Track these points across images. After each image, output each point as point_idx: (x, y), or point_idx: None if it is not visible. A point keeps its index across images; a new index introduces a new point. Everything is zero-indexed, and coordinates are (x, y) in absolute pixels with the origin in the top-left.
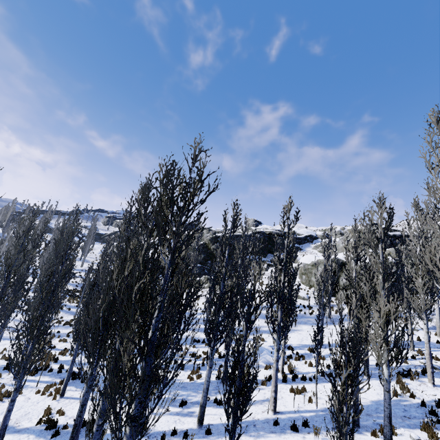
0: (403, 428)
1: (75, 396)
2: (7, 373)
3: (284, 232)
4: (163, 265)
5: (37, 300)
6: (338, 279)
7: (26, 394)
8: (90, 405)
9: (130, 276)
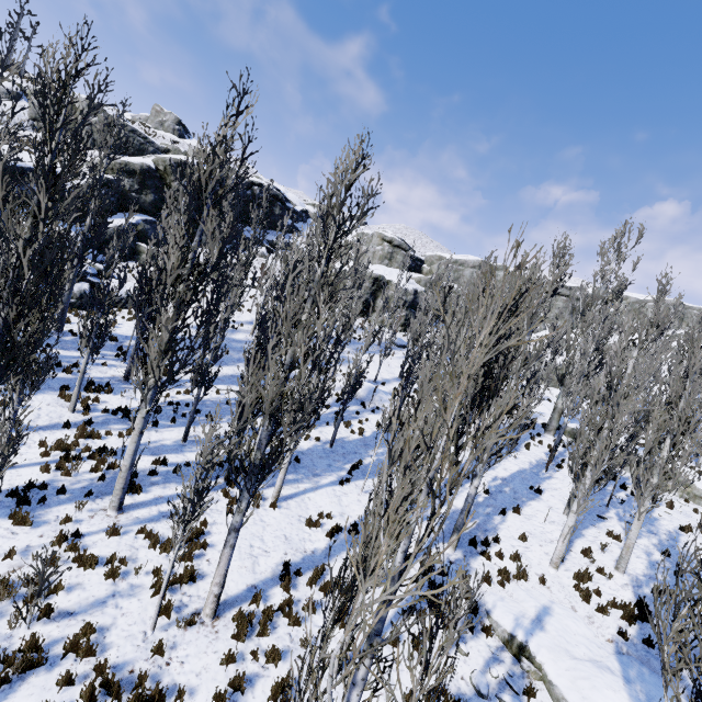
0: (527, 441)
1: (287, 493)
2: (56, 509)
3: (283, 196)
4: (678, 397)
5: (164, 348)
6: (376, 300)
7: (212, 521)
8: (327, 495)
9: (687, 411)
